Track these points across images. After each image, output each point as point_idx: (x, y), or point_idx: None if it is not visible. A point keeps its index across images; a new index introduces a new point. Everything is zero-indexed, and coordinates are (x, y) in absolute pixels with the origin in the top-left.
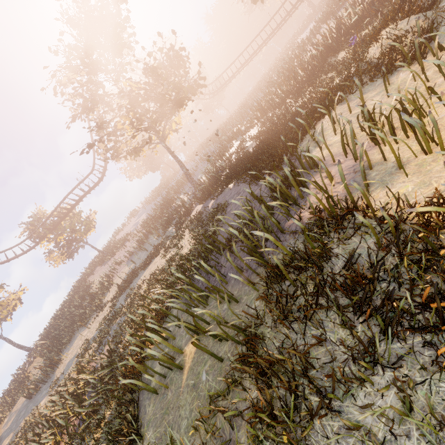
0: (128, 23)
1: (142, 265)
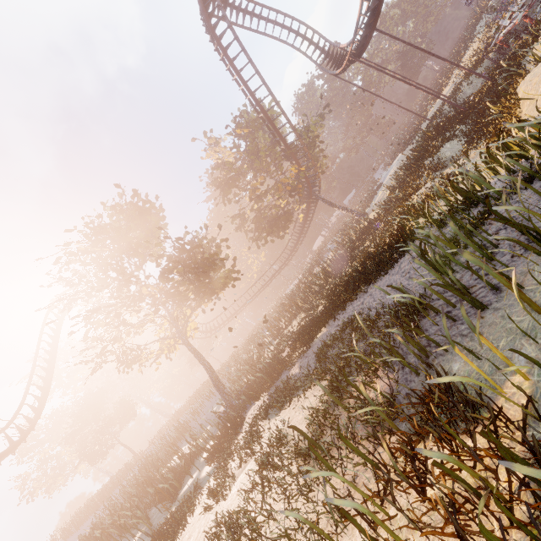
0: (166, 226)
1: None
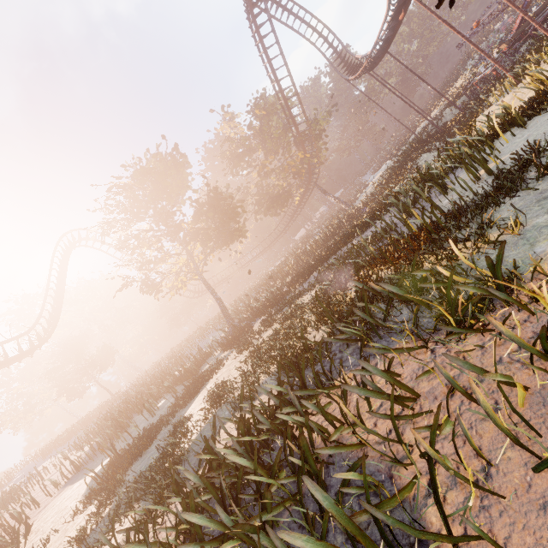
0: (190, 182)
1: (166, 415)
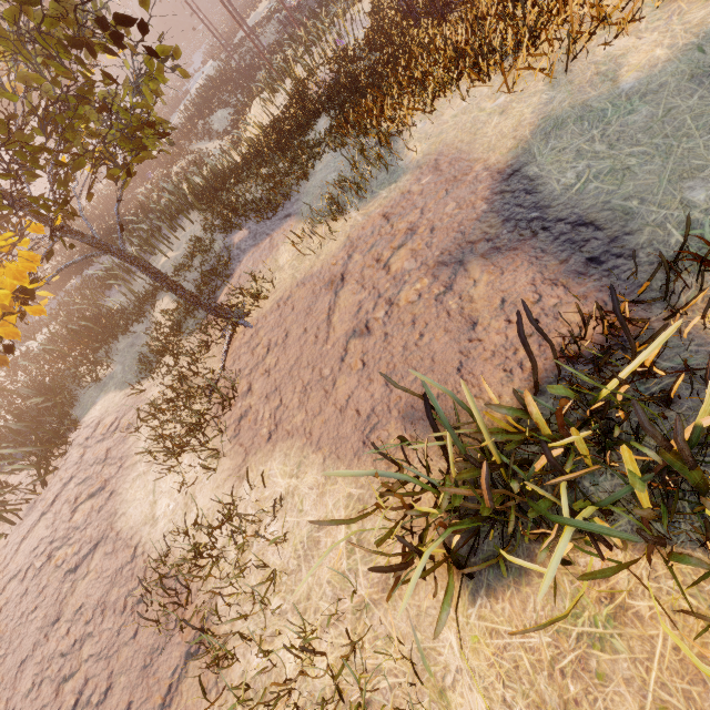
0: None
1: None
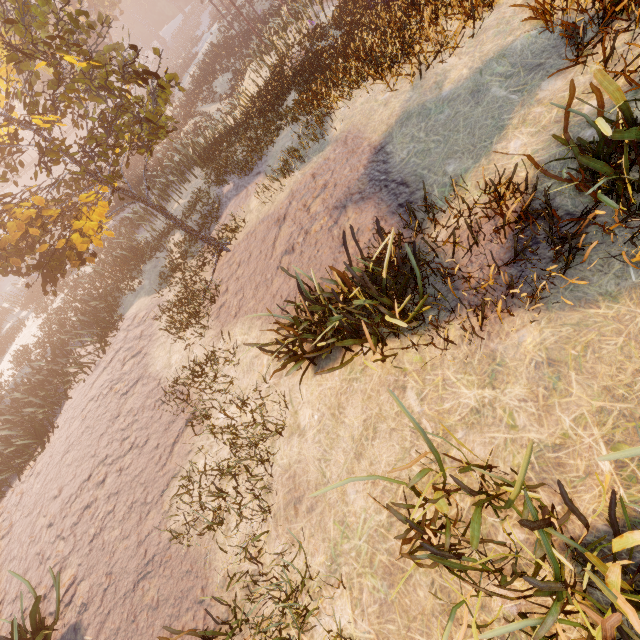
0: None
1: None
